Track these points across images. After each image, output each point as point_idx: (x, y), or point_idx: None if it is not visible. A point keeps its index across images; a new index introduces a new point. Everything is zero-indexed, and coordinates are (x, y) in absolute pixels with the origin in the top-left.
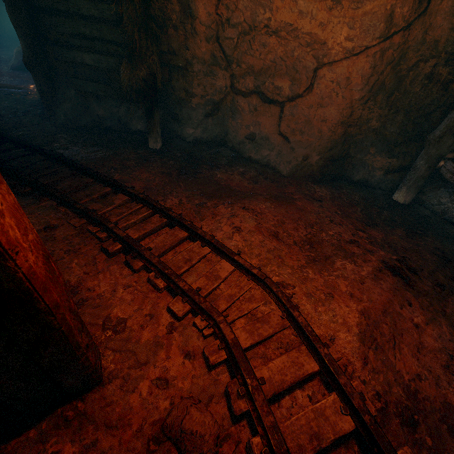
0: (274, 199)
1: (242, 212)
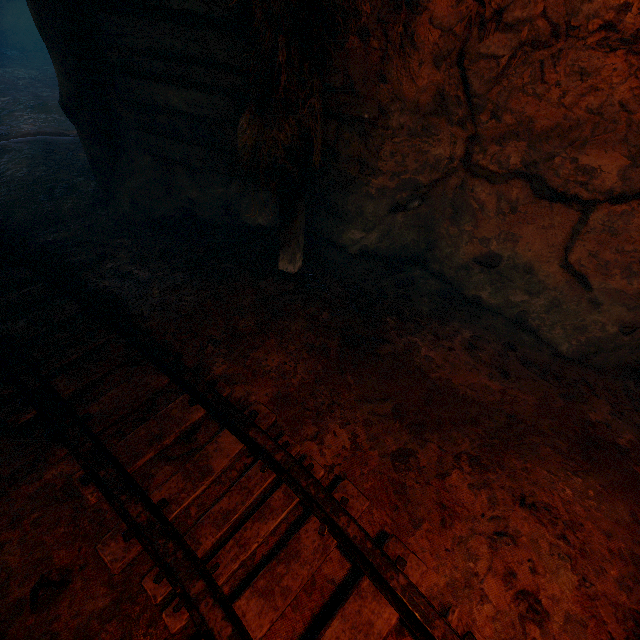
0: (581, 458)
1: (526, 522)
